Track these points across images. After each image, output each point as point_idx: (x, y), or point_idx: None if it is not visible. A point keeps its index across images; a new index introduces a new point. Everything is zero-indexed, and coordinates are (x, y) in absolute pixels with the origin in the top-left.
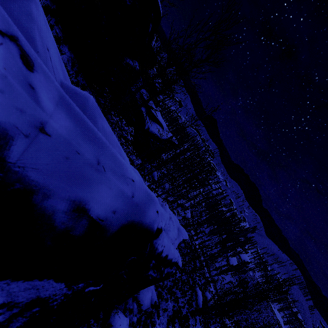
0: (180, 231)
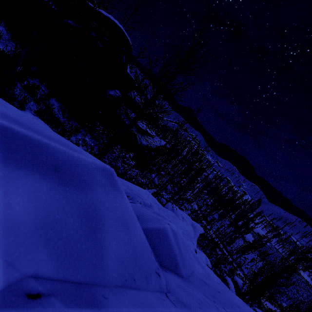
0: (194, 227)
